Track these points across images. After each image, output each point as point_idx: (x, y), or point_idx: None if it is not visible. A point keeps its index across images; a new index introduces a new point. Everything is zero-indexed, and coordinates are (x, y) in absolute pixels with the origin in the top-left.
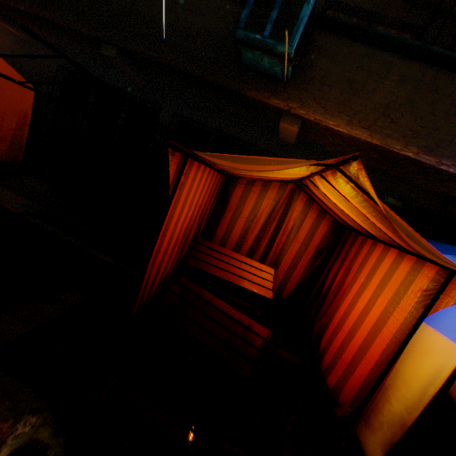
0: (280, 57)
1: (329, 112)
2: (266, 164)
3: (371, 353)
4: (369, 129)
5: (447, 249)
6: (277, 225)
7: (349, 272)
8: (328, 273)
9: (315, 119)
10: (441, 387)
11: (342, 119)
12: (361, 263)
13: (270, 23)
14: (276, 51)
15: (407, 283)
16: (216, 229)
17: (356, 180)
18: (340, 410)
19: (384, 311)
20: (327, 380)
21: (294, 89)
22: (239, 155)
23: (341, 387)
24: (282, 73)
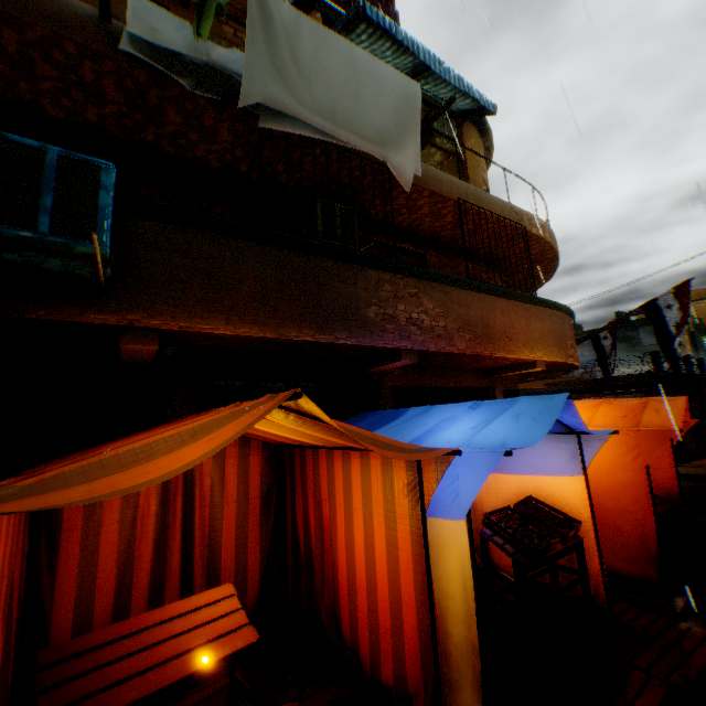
0: (86, 258)
1: (197, 315)
2: (175, 449)
3: (406, 592)
4: (256, 323)
5: (385, 417)
6: (185, 498)
7: (321, 503)
8: (294, 518)
9: (181, 327)
10: (474, 573)
11: (218, 319)
12: (330, 484)
13: (45, 213)
14: (75, 251)
15: (390, 485)
16: (54, 588)
17: (298, 408)
18: (420, 702)
19: (388, 530)
20: (383, 677)
21: (126, 293)
22: (108, 453)
23: (404, 669)
24: (95, 275)
